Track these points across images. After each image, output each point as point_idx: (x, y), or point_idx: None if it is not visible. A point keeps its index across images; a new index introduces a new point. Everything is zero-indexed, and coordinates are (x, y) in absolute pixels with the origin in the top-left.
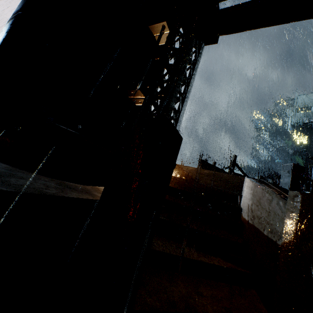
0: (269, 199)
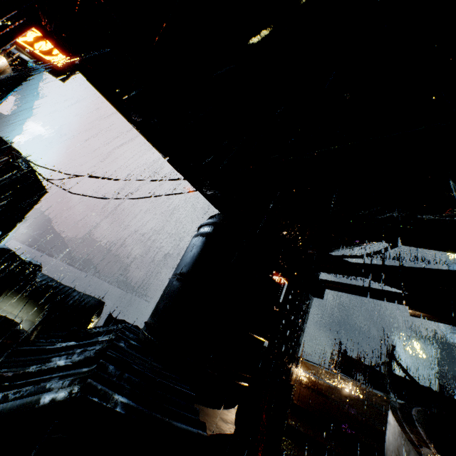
0: (407, 451)
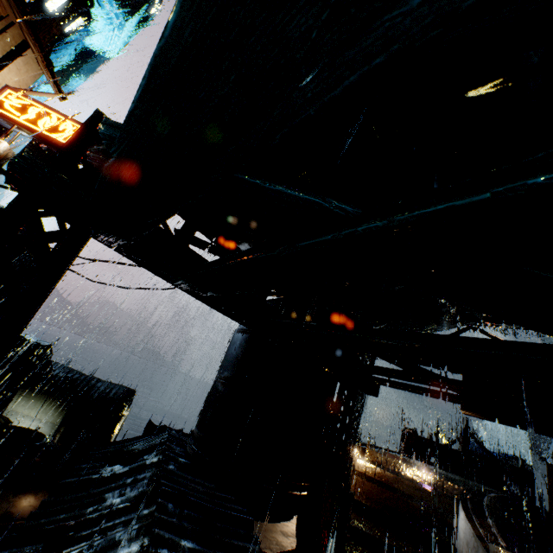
0: (475, 547)
